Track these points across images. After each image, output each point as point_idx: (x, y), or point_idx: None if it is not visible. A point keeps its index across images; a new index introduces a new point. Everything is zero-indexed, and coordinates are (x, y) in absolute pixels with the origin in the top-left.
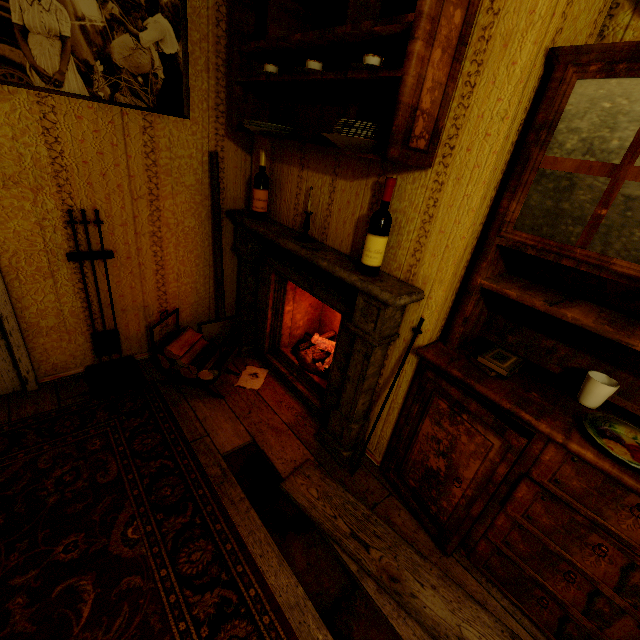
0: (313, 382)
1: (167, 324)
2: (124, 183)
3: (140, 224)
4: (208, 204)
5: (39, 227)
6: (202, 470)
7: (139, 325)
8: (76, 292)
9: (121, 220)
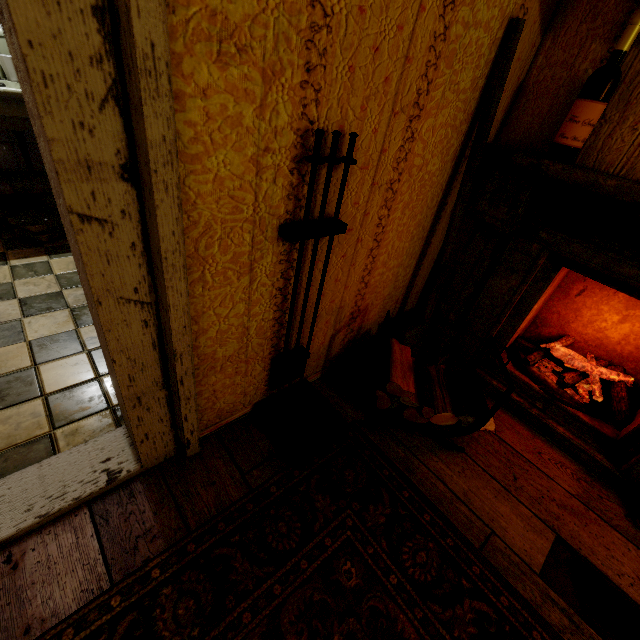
0: (579, 422)
1: (351, 329)
2: (393, 74)
3: (382, 166)
4: (463, 130)
5: (254, 169)
6: (540, 619)
7: (324, 336)
8: (272, 295)
9: (364, 157)
